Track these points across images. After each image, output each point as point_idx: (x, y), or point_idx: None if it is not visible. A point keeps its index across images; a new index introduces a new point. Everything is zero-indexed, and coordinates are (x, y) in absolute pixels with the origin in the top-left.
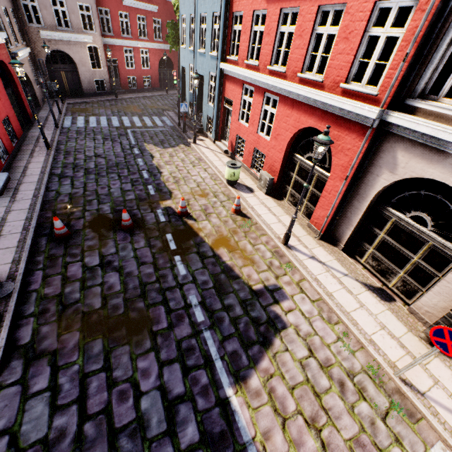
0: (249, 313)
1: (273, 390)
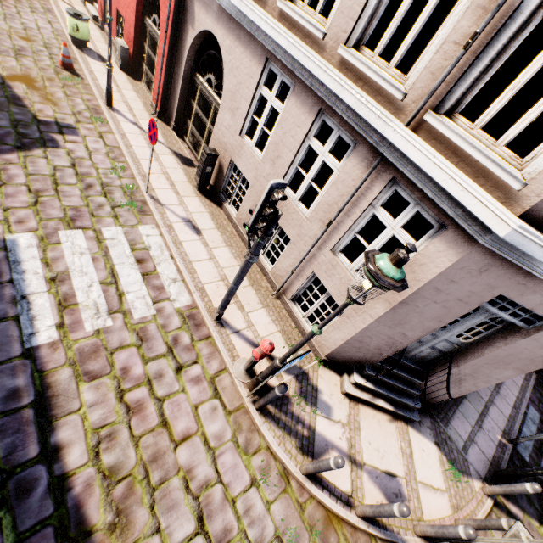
0: (18, 129)
1: (7, 170)
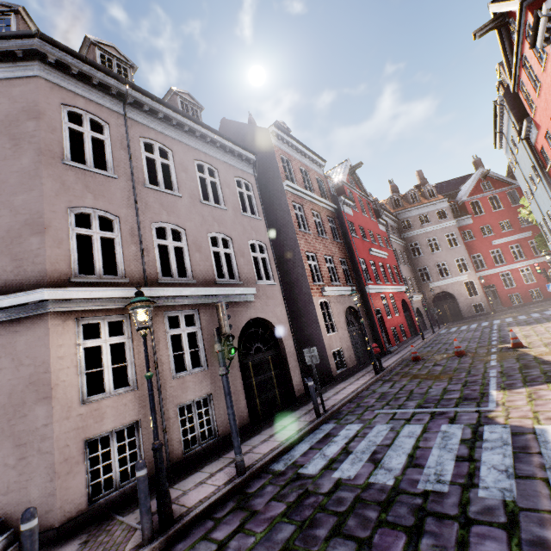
0: (546, 374)
1: (536, 392)
